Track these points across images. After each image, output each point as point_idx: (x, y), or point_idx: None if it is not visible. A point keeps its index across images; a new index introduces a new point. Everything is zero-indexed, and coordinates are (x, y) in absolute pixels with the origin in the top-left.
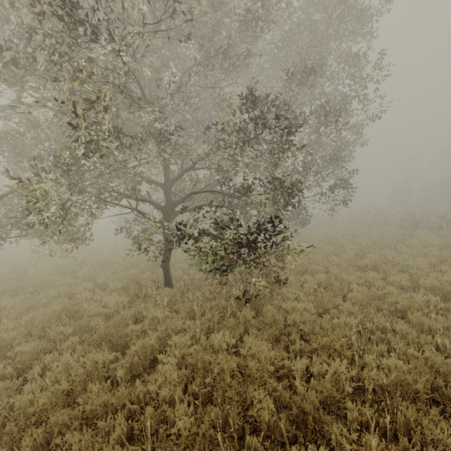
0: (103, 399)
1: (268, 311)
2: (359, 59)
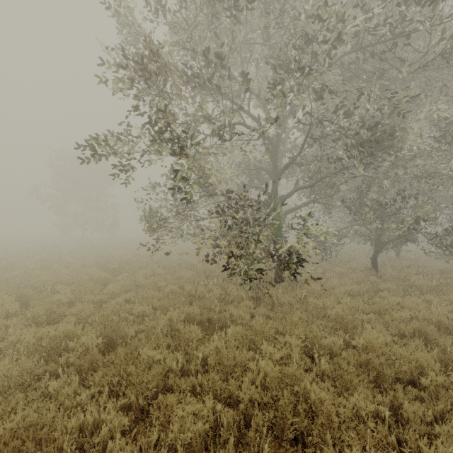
0: None
1: None
2: None
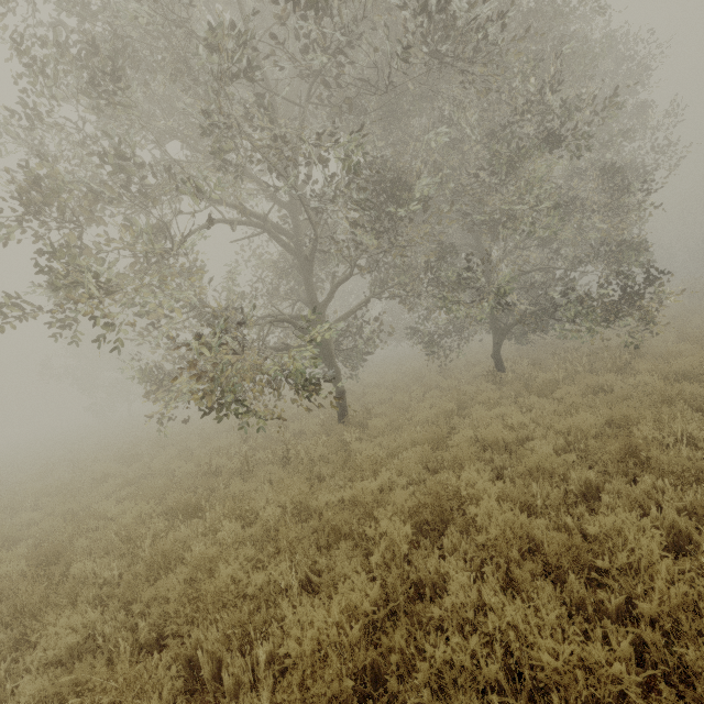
0: (622, 391)
1: (669, 348)
2: (642, 110)
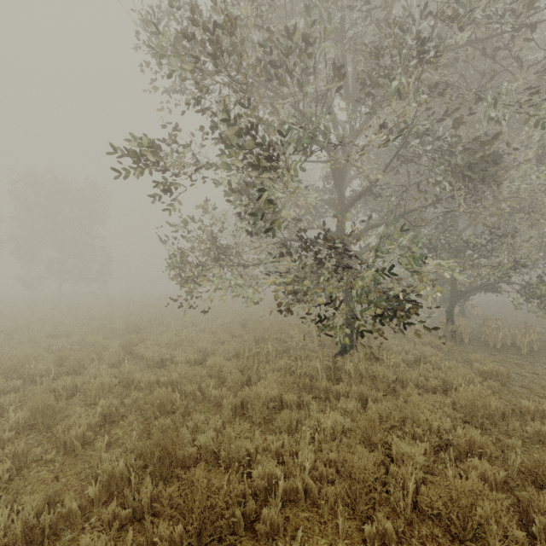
0: None
1: None
2: None
